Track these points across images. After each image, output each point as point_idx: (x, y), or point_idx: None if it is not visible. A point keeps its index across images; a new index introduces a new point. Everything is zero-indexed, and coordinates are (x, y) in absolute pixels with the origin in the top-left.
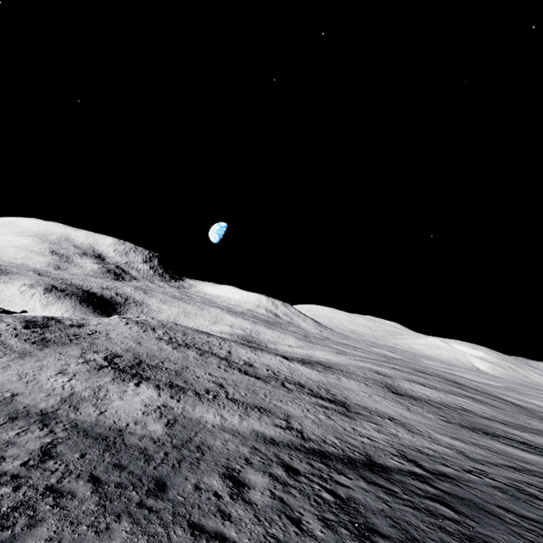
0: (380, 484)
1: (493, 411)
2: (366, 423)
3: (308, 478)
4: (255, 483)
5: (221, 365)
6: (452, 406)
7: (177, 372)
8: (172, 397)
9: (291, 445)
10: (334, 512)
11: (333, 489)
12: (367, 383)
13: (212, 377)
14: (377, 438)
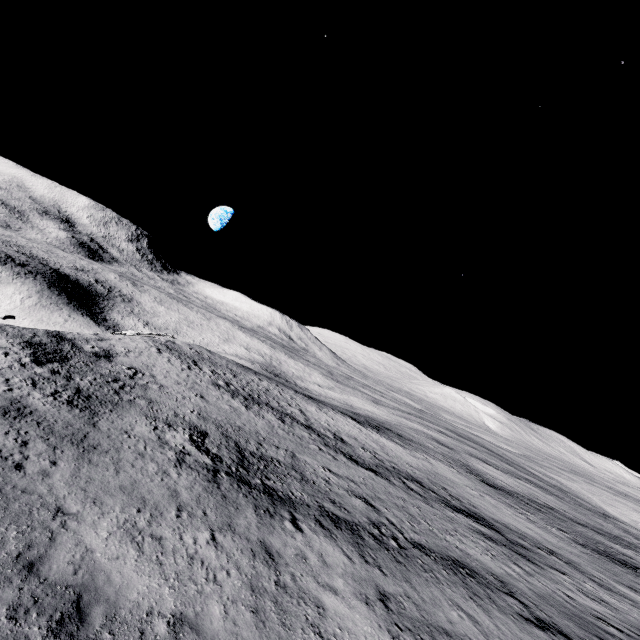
0: None
1: (567, 507)
2: (556, 575)
3: None
4: None
5: (318, 443)
6: (540, 503)
7: (296, 469)
8: (365, 559)
9: None
10: None
11: None
12: (452, 465)
13: (340, 480)
14: (609, 618)
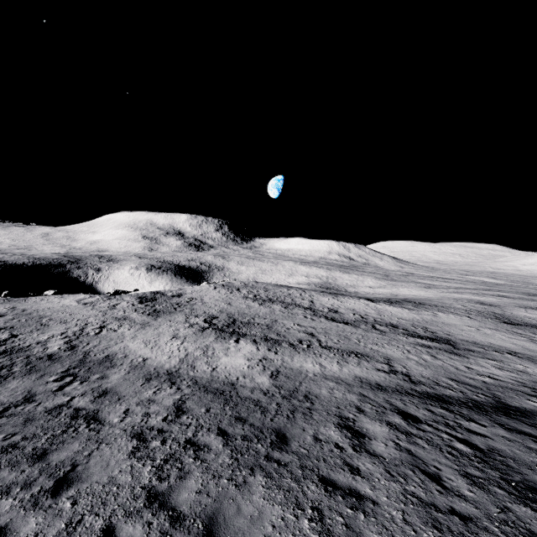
0: (525, 432)
1: None
2: (481, 361)
3: (431, 426)
4: (374, 433)
5: (307, 314)
6: None
7: (268, 326)
8: (270, 350)
9: (400, 390)
10: (477, 466)
11: (467, 439)
12: (470, 315)
13: (301, 328)
14: (500, 376)
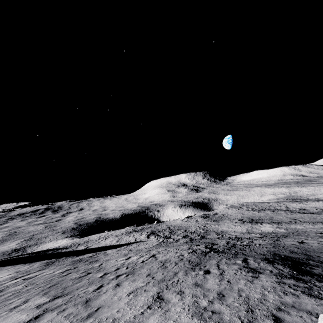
0: None
1: None
2: None
3: None
4: None
5: (287, 213)
6: None
7: (270, 219)
8: (278, 225)
9: None
10: None
11: None
12: None
13: (287, 218)
14: None
